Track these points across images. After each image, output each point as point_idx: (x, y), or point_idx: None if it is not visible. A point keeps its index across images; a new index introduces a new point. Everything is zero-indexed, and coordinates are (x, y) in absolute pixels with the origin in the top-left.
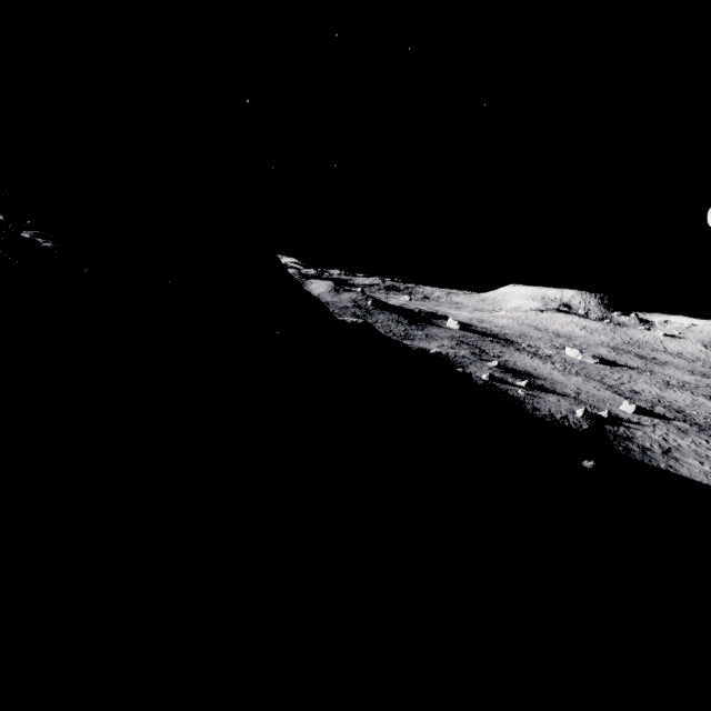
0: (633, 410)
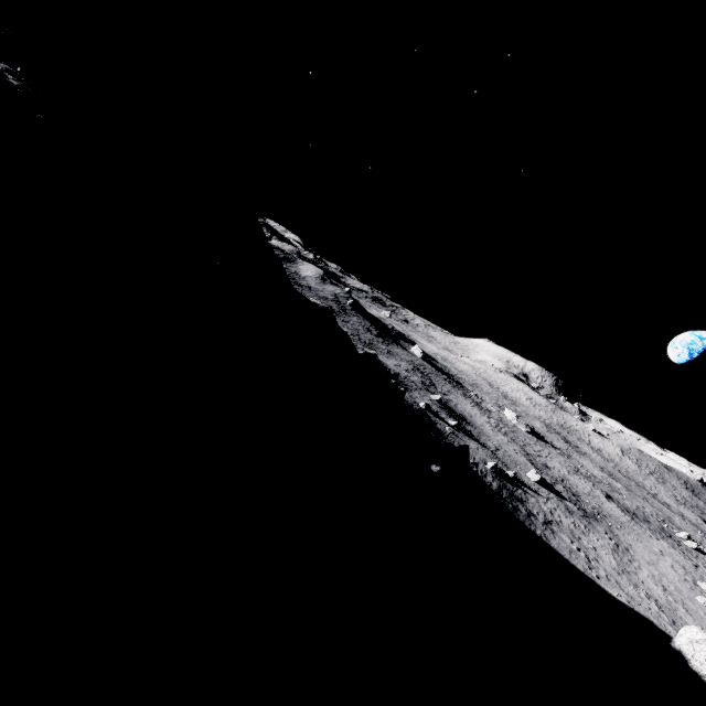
0: (537, 479)
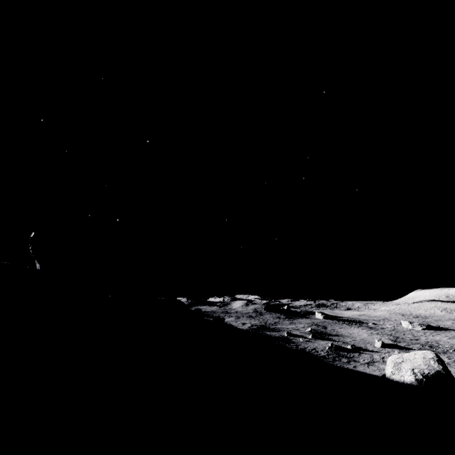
0: (380, 344)
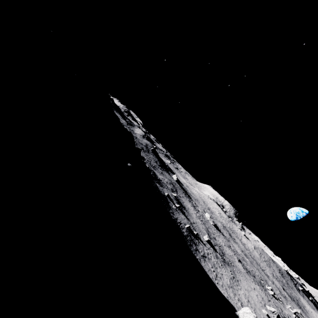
0: (207, 240)
